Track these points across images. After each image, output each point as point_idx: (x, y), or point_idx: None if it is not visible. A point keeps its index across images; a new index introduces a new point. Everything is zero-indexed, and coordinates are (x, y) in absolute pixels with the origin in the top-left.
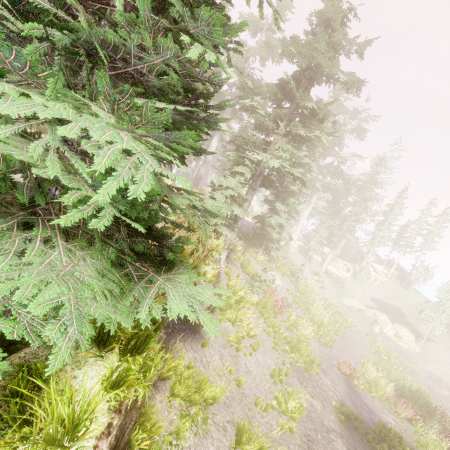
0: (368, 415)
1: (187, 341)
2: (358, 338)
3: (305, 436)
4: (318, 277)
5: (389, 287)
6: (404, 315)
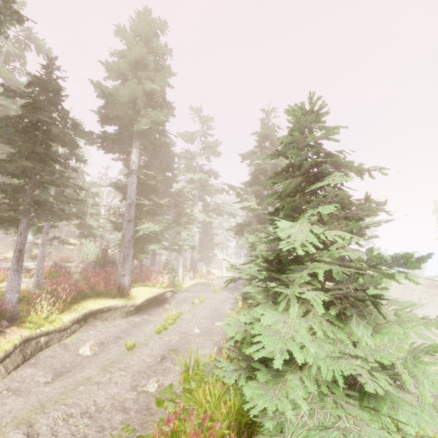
0: None
1: None
2: None
3: None
4: None
5: None
6: (391, 295)
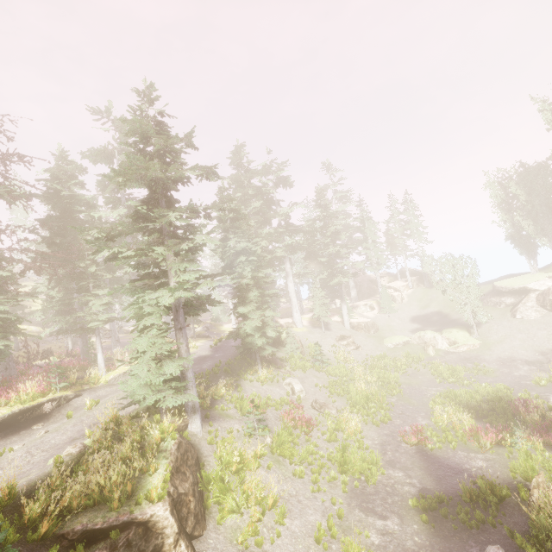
0: (455, 480)
1: None
2: (419, 378)
3: None
4: (345, 341)
5: (418, 297)
6: (447, 315)
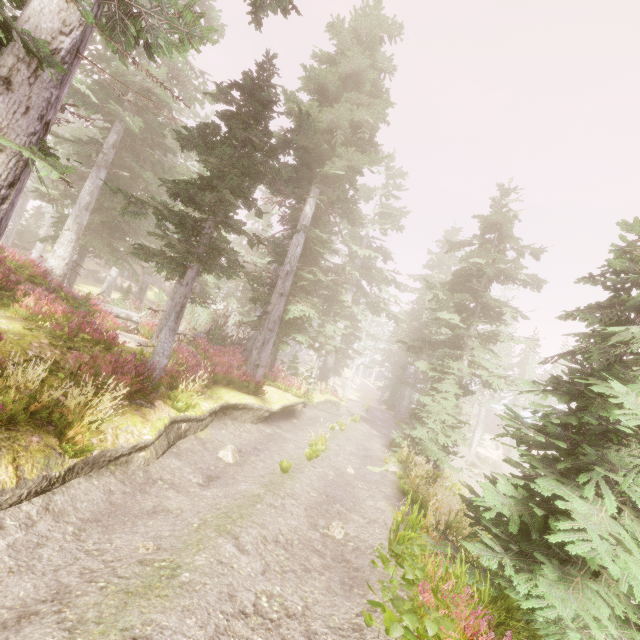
0: None
1: None
2: None
3: None
4: (477, 469)
5: None
6: None
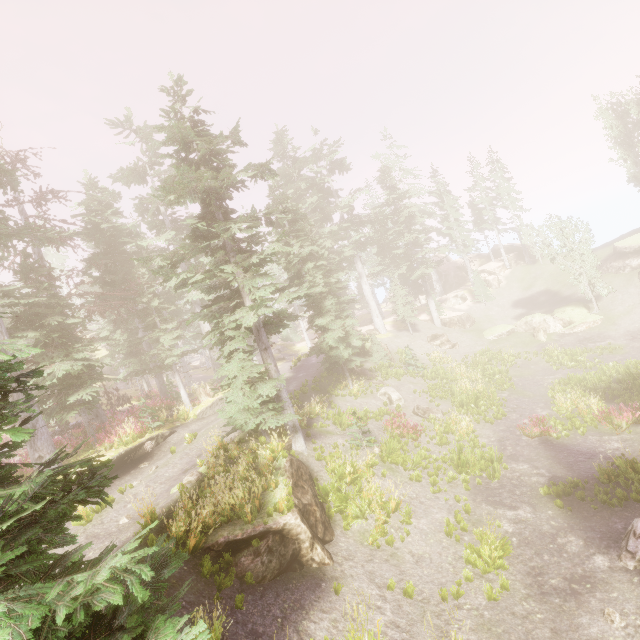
0: (589, 464)
1: (312, 608)
2: (531, 368)
3: (529, 575)
4: (438, 340)
5: (519, 277)
6: (557, 292)
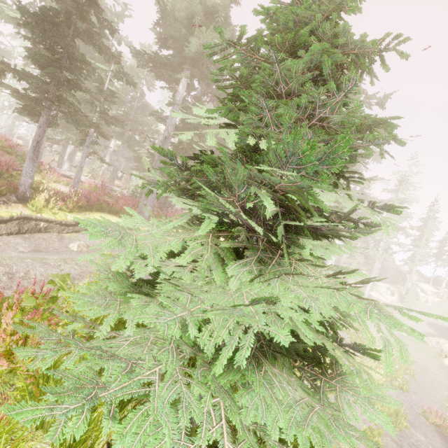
0: None
1: None
2: (430, 374)
3: None
4: None
5: (444, 308)
6: None
